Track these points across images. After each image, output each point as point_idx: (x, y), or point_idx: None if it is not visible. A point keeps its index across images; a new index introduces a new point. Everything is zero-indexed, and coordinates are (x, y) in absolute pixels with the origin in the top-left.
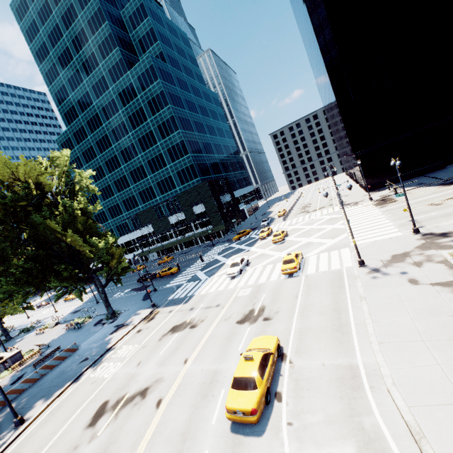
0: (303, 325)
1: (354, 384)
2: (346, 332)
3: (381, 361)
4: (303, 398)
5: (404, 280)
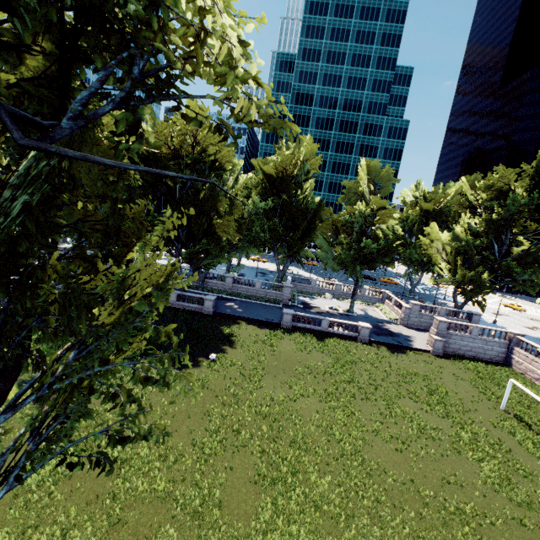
0: None
1: None
2: None
3: None
4: None
5: None
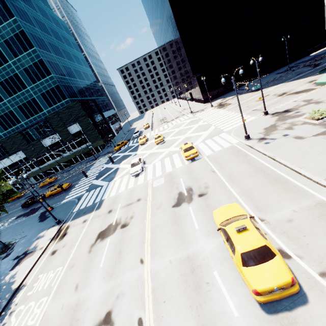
0: (242, 189)
1: None
2: (285, 181)
3: None
4: (309, 245)
5: (291, 139)
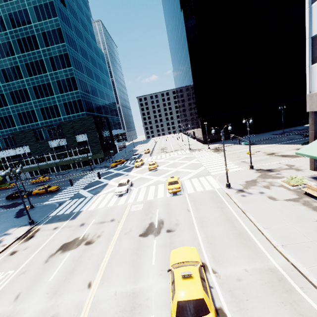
0: (207, 235)
1: (286, 287)
2: (248, 238)
3: (294, 261)
4: (248, 311)
5: (266, 197)
